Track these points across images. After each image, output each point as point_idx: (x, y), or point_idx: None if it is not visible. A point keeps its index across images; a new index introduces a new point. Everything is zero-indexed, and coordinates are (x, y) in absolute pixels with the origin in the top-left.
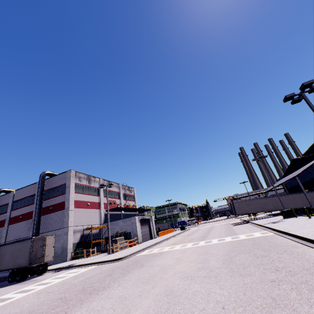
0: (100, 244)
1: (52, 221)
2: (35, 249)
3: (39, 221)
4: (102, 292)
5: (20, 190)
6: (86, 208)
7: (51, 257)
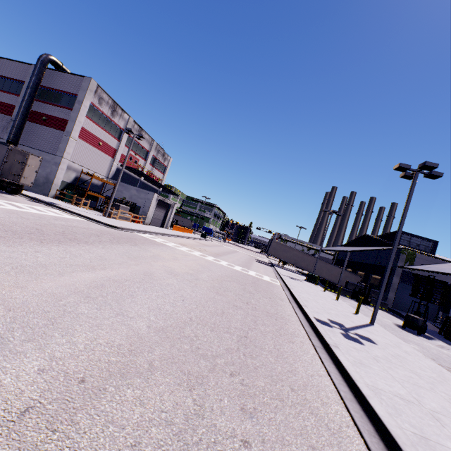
0: (97, 199)
1: (42, 137)
2: (10, 161)
3: (22, 126)
4: (84, 245)
5: (0, 60)
6: (94, 147)
7: (29, 182)
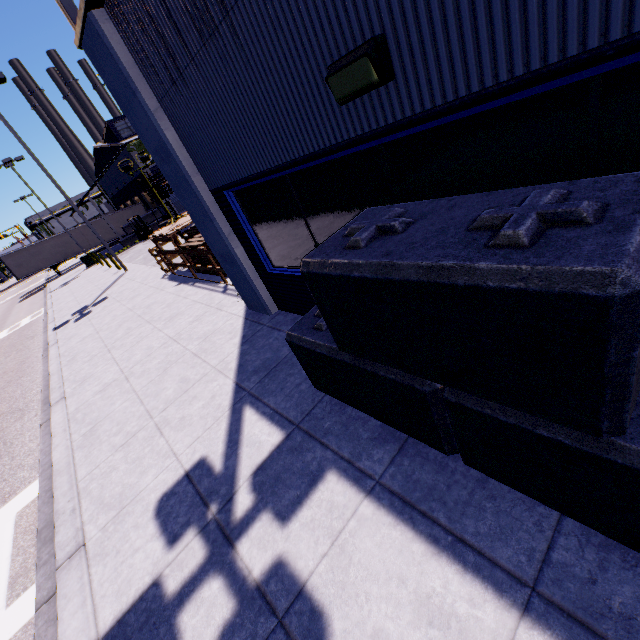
0: None
1: None
2: None
3: None
4: None
5: None
6: None
7: None
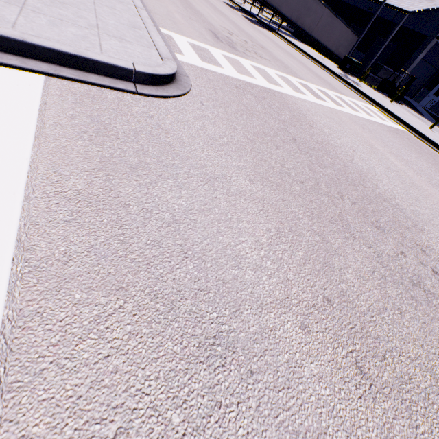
0: None
1: None
2: None
3: None
4: None
5: None
6: None
7: None
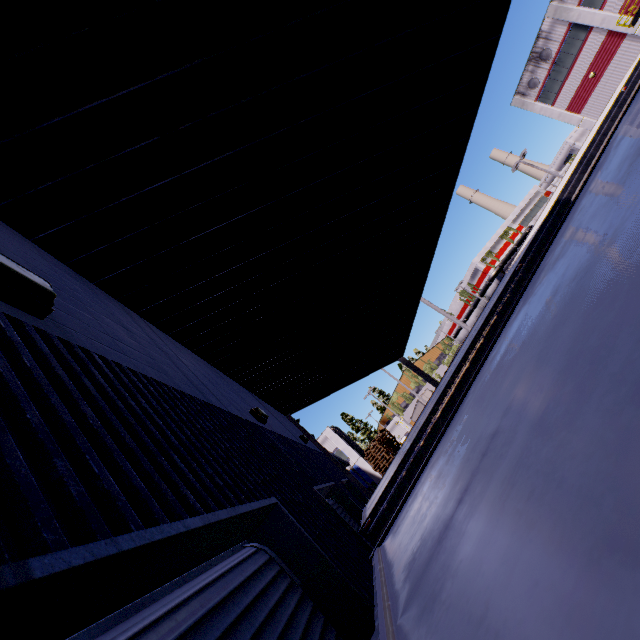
0: None
1: None
2: None
3: None
4: None
5: None
6: (597, 85)
7: None
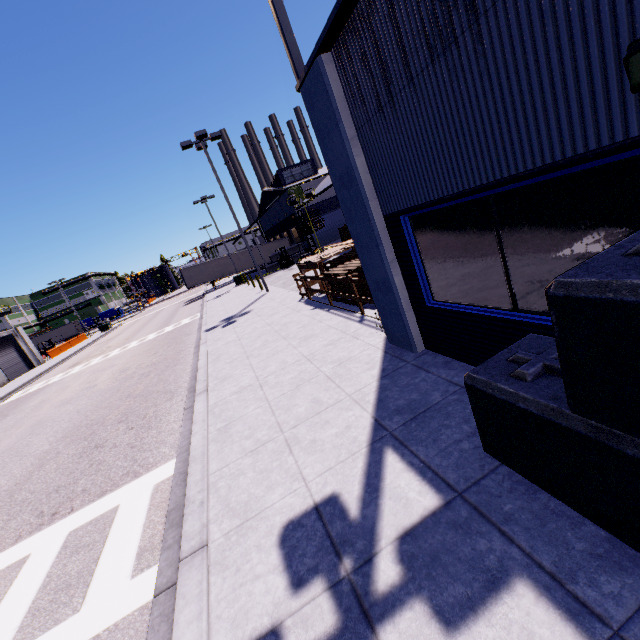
0: None
1: None
2: None
3: None
4: None
5: None
6: None
7: None
